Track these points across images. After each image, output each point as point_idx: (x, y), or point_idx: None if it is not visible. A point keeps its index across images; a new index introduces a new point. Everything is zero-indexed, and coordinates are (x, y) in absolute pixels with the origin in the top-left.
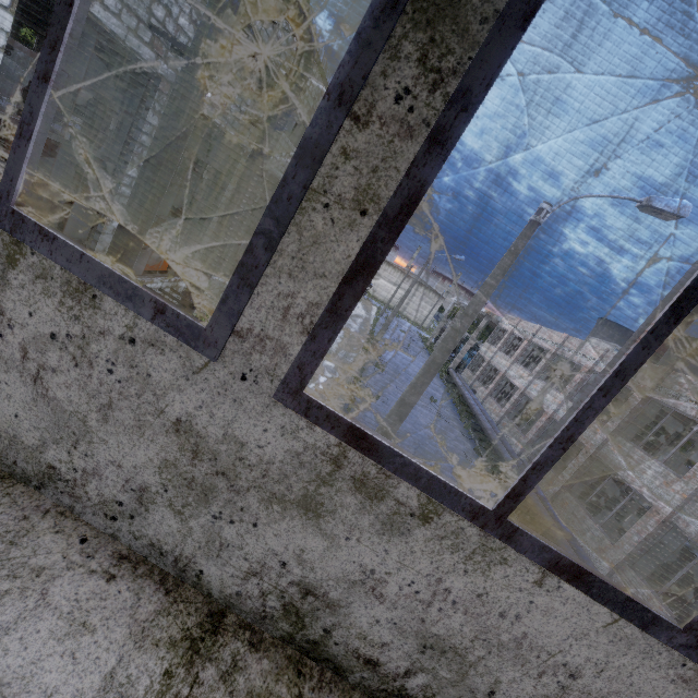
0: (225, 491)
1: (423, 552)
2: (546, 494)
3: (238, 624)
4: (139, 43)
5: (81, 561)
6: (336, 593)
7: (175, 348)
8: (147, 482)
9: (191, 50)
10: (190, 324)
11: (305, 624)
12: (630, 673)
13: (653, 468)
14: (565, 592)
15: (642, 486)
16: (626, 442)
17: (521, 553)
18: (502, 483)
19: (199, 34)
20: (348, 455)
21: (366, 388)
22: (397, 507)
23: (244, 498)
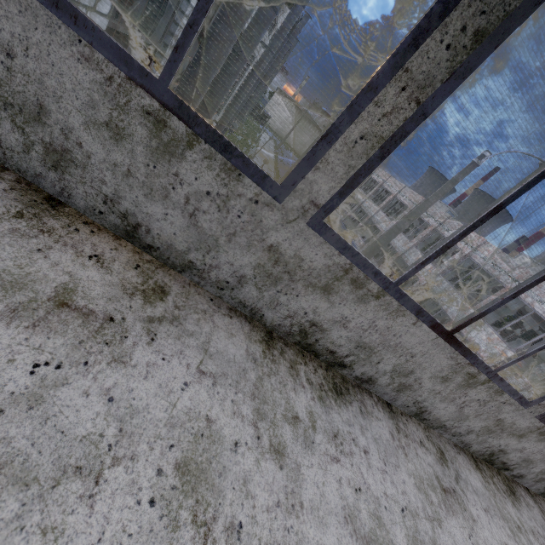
0: (498, 432)
1: (543, 445)
2: None
3: (475, 457)
4: None
5: (454, 450)
6: (509, 451)
7: (516, 405)
8: (474, 429)
9: None
10: (526, 401)
11: (493, 456)
12: None
13: (457, 299)
14: None
15: (448, 308)
16: (445, 281)
17: None
18: None
19: None
20: (543, 427)
21: None
22: None
23: (503, 434)
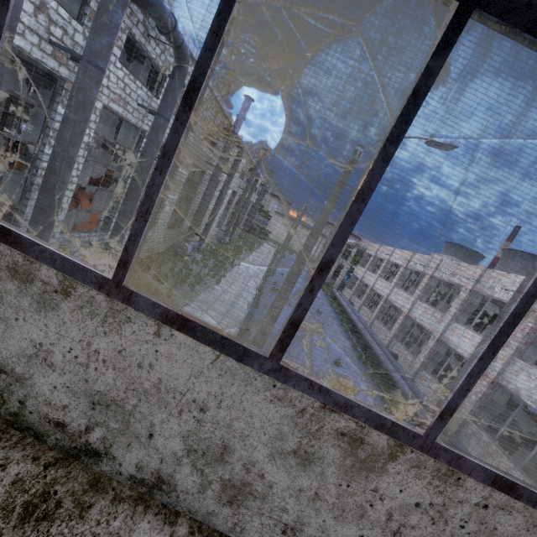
0: None
1: (72, 322)
2: (409, 374)
3: None
4: (42, 54)
5: None
6: (20, 368)
7: None
8: None
9: (82, 57)
10: None
11: (5, 399)
12: (241, 400)
13: None
14: (177, 339)
15: None
16: (461, 326)
17: (141, 311)
18: (374, 369)
19: (87, 45)
20: None
21: (264, 307)
22: (44, 287)
23: None
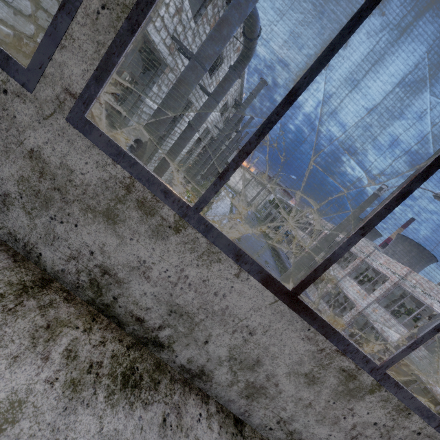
0: None
1: None
2: None
3: None
4: (163, 46)
5: None
6: None
7: (439, 439)
8: None
9: (196, 58)
10: None
11: None
12: None
13: (396, 326)
14: None
15: (388, 336)
16: (381, 308)
17: None
18: None
19: (203, 48)
20: None
21: None
22: None
23: None
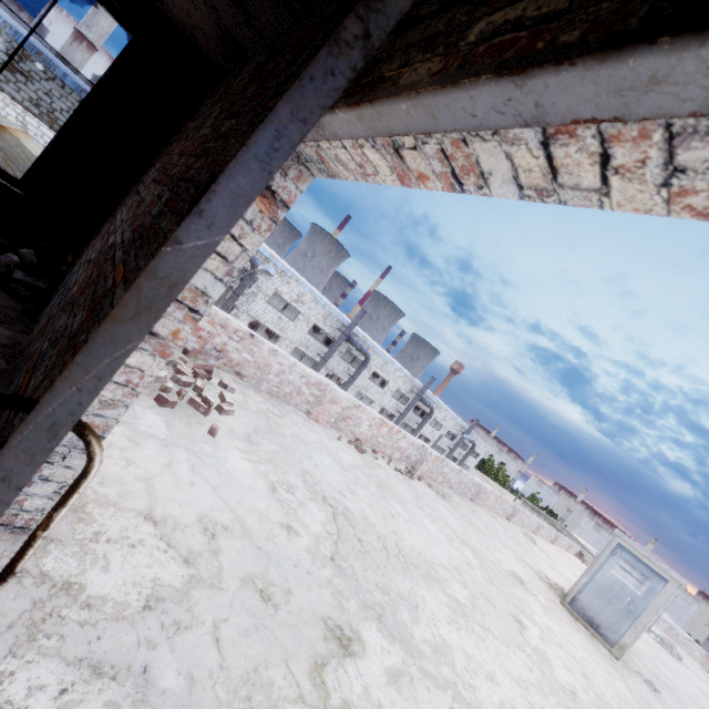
0: None
1: None
2: None
3: None
4: None
5: None
6: None
7: None
8: None
9: None
10: None
11: None
12: None
13: None
14: None
15: None
16: None
17: None
18: None
19: None
20: None
21: None
22: None
23: None
